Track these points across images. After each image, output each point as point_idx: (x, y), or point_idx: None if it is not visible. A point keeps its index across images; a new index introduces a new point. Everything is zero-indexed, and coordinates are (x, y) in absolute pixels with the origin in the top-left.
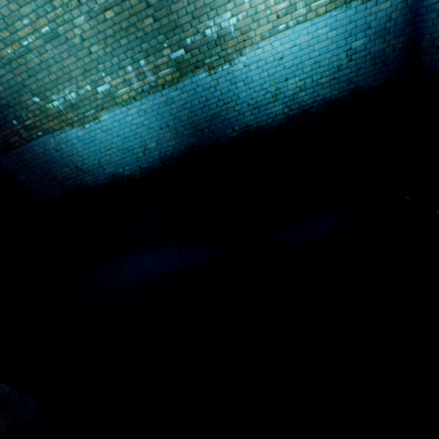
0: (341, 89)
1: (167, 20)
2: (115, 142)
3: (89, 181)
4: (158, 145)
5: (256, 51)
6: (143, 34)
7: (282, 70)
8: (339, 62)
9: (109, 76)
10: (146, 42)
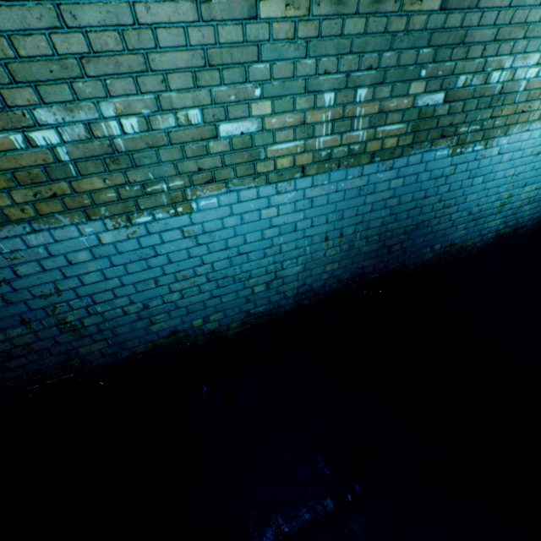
0: None
1: (459, 20)
2: (209, 261)
3: (91, 353)
4: (304, 269)
5: (522, 134)
6: (402, 27)
7: (529, 170)
8: None
9: (269, 100)
10: (394, 49)
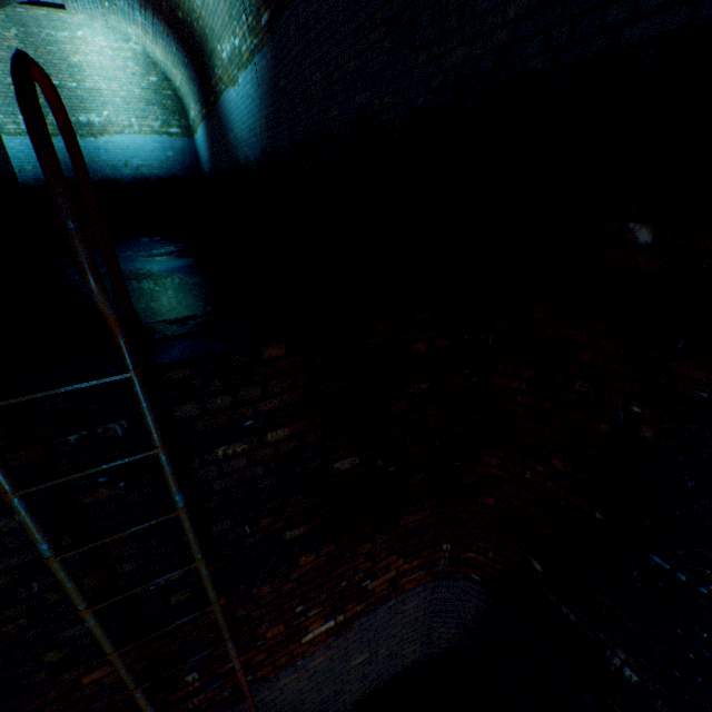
0: (167, 174)
1: None
2: None
3: None
4: (35, 169)
5: (113, 138)
6: None
7: (130, 153)
8: (163, 159)
9: (3, 116)
10: None
